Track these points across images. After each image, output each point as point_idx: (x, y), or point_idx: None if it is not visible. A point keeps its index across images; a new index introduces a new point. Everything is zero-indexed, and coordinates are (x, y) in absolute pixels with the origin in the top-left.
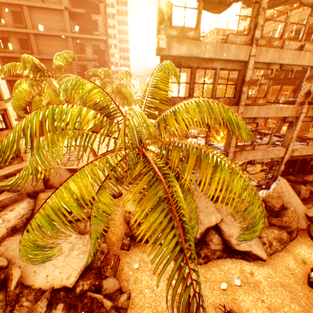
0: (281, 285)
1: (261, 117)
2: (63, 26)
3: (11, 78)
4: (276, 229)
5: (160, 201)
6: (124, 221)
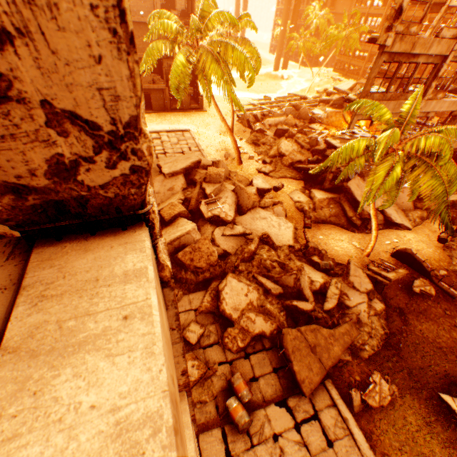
0: (421, 242)
1: (434, 111)
2: None
3: None
4: (418, 211)
5: (434, 176)
6: (296, 209)
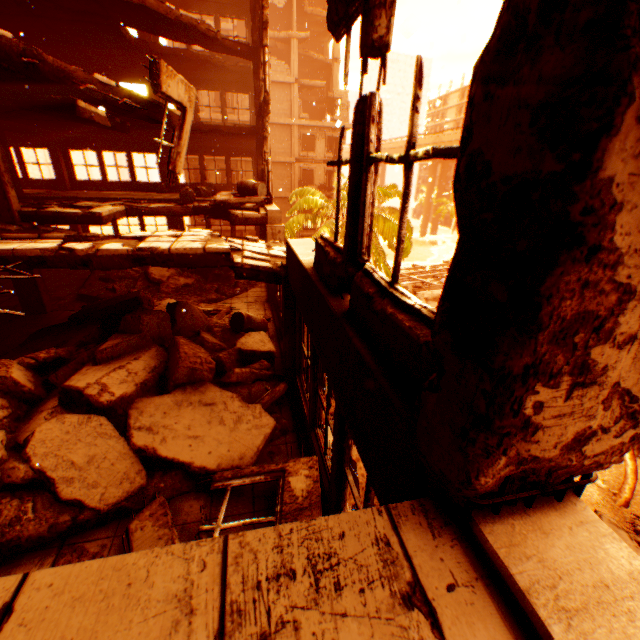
0: None
1: None
2: (287, 108)
3: None
4: None
5: None
6: None
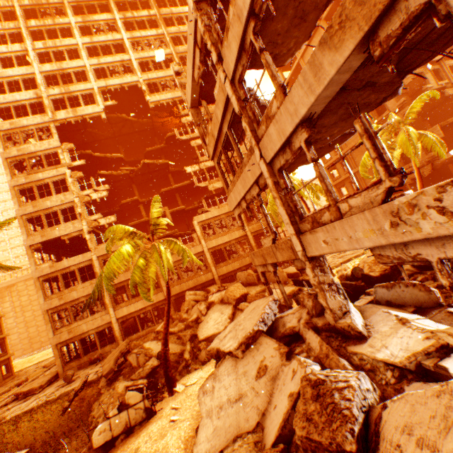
0: None
1: (290, 132)
2: None
3: (334, 182)
4: None
5: None
6: None
